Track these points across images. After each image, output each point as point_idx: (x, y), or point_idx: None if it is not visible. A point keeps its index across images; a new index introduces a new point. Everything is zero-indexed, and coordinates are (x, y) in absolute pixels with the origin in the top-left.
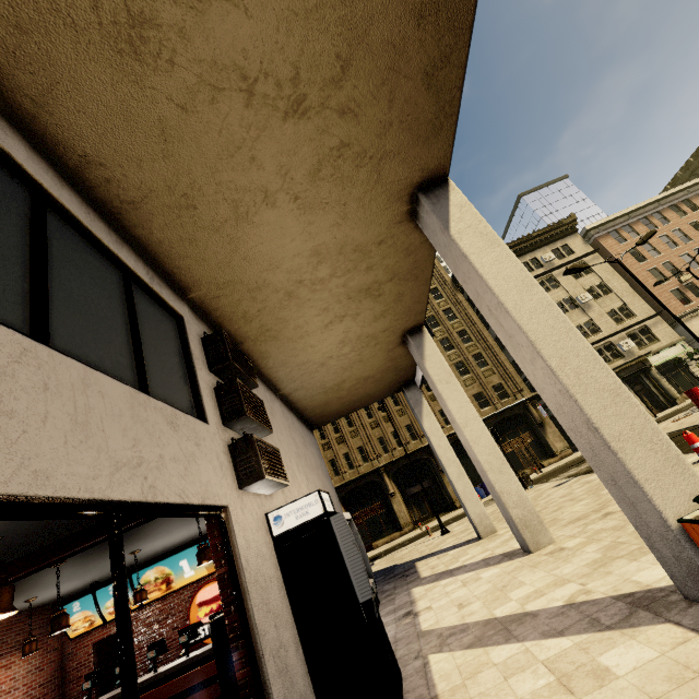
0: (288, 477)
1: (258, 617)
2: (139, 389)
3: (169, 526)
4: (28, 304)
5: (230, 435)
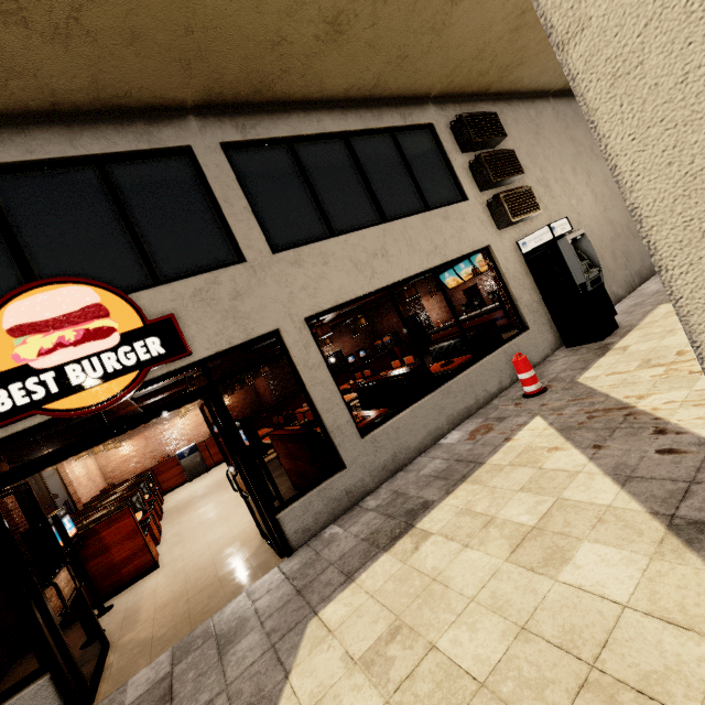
0: (556, 191)
1: (515, 293)
2: (424, 208)
3: None
4: (373, 205)
5: (487, 195)
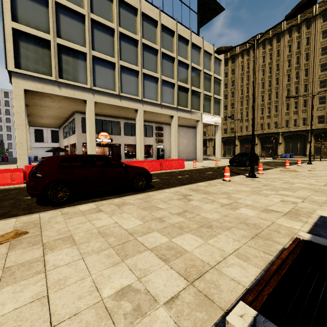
0: (170, 141)
1: (154, 152)
2: (146, 136)
3: None
4: None
5: (157, 138)
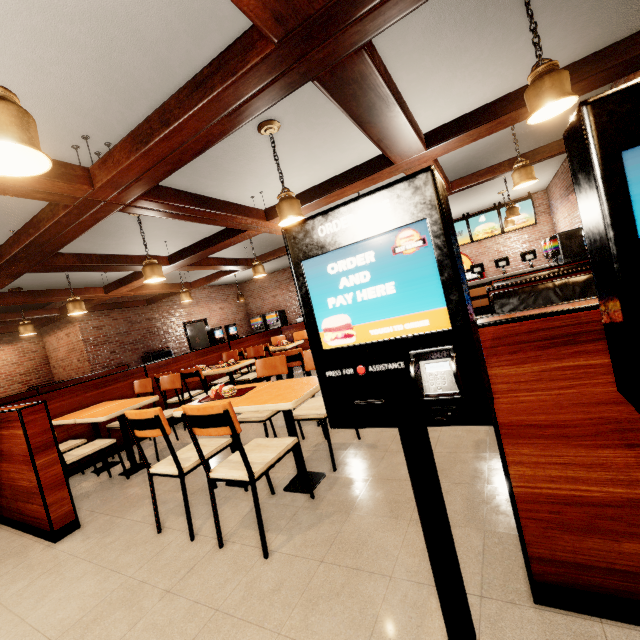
0: None
1: None
2: None
3: (455, 201)
4: None
5: None
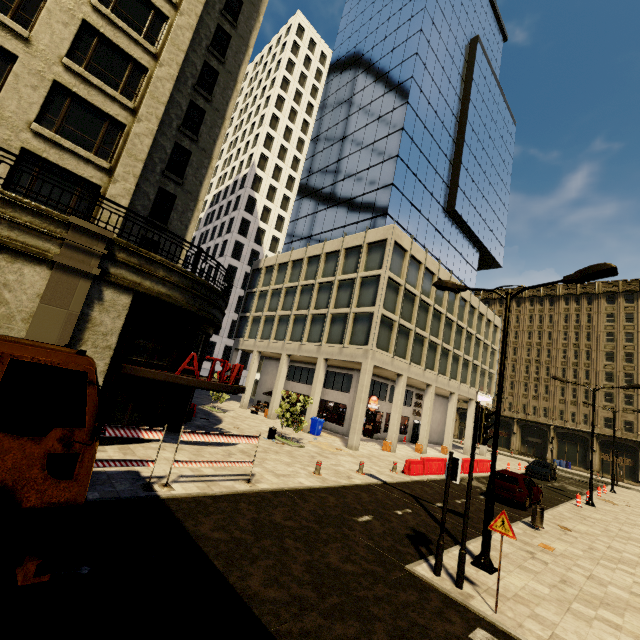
0: None
1: (408, 427)
2: (405, 405)
3: None
4: None
5: (414, 408)
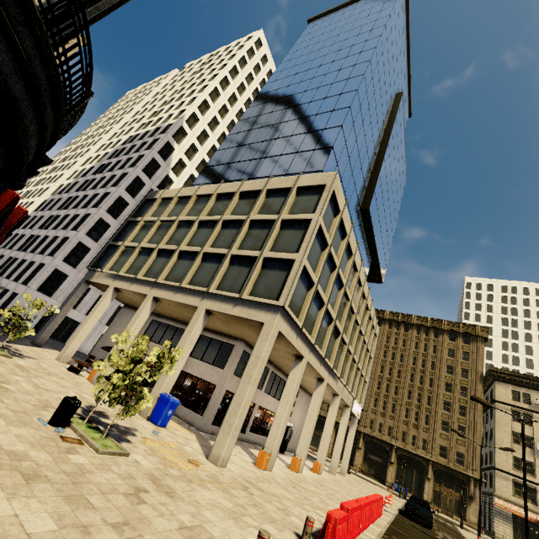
0: (295, 414)
1: None
2: (279, 399)
3: None
4: (275, 393)
5: None
